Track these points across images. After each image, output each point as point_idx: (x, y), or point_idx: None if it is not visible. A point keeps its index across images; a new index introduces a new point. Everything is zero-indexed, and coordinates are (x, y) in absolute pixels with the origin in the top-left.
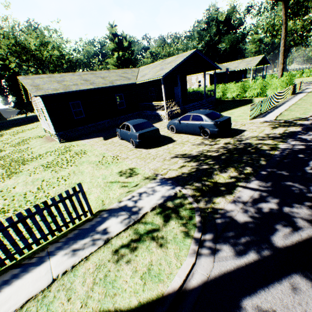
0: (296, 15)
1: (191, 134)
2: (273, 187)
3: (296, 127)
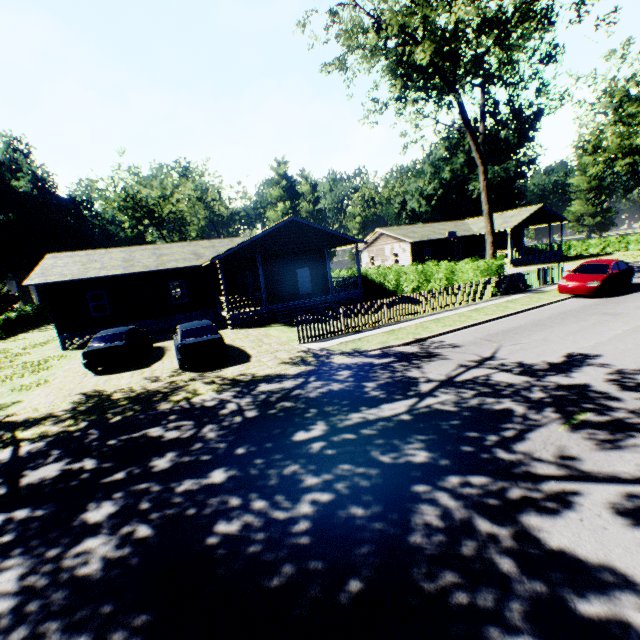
0: (516, 147)
1: None
2: (33, 454)
3: (302, 368)
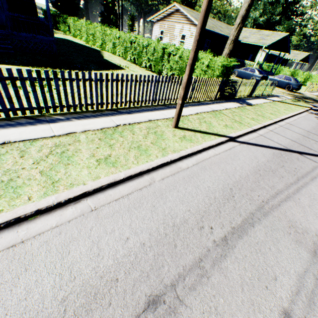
0: None
1: (276, 87)
2: None
3: None
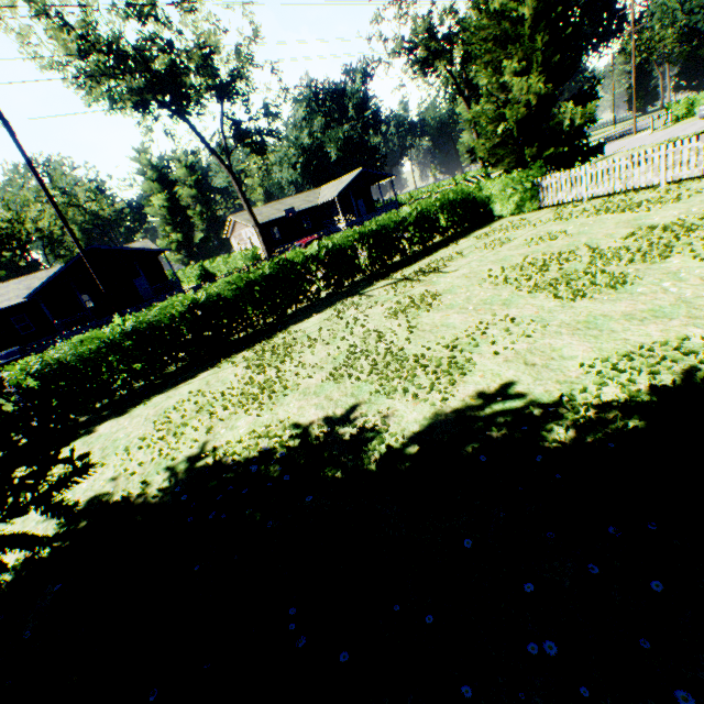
0: (259, 151)
1: None
2: None
3: None
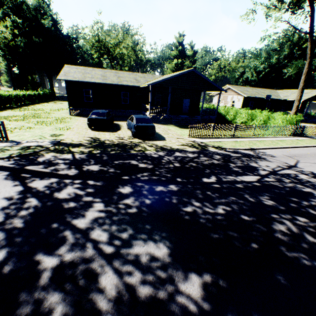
0: None
1: None
2: (82, 159)
3: (194, 149)
